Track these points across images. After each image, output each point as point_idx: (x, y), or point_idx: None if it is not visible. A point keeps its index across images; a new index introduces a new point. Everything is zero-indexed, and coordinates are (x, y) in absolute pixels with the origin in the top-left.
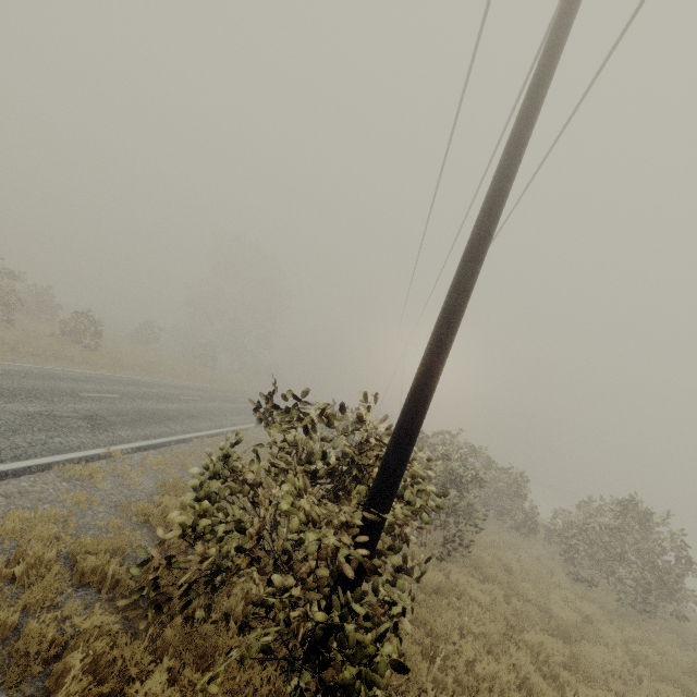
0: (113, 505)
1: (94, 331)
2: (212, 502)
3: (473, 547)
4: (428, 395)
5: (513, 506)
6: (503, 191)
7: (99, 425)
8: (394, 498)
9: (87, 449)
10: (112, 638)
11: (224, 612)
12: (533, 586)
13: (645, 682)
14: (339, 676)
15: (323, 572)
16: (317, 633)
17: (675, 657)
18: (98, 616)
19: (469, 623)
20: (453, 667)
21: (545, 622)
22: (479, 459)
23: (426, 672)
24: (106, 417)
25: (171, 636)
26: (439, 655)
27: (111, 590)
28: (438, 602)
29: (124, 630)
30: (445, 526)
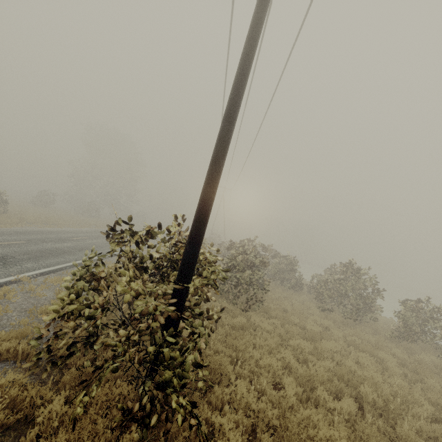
0: (24, 311)
1: (0, 200)
2: (79, 295)
3: (266, 302)
4: (207, 211)
5: (289, 277)
6: (244, 73)
7: (9, 262)
8: (193, 275)
9: (0, 278)
10: (24, 387)
11: (105, 360)
12: (297, 317)
13: (352, 353)
14: (162, 378)
15: (155, 324)
16: (149, 358)
17: (369, 339)
18: (10, 376)
19: (260, 341)
20: (249, 364)
21: (302, 334)
22: (268, 252)
23: (230, 369)
24: (14, 256)
25: (67, 379)
26: (241, 360)
27: (24, 361)
28: (241, 333)
29: (35, 381)
30: (247, 292)
